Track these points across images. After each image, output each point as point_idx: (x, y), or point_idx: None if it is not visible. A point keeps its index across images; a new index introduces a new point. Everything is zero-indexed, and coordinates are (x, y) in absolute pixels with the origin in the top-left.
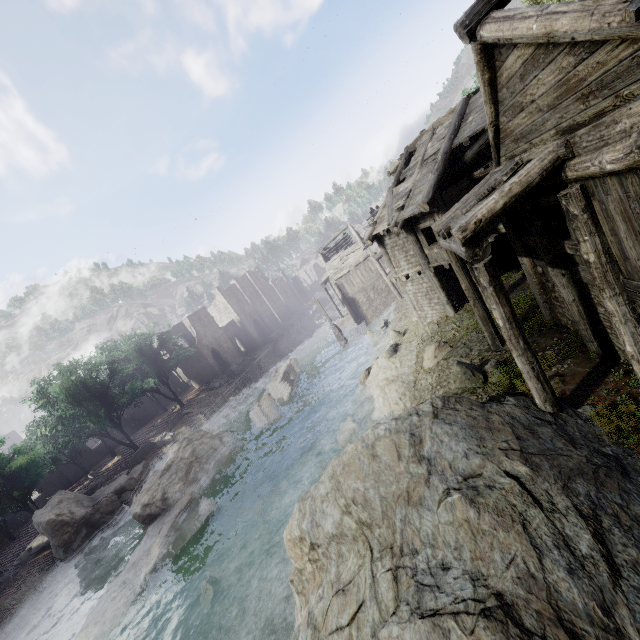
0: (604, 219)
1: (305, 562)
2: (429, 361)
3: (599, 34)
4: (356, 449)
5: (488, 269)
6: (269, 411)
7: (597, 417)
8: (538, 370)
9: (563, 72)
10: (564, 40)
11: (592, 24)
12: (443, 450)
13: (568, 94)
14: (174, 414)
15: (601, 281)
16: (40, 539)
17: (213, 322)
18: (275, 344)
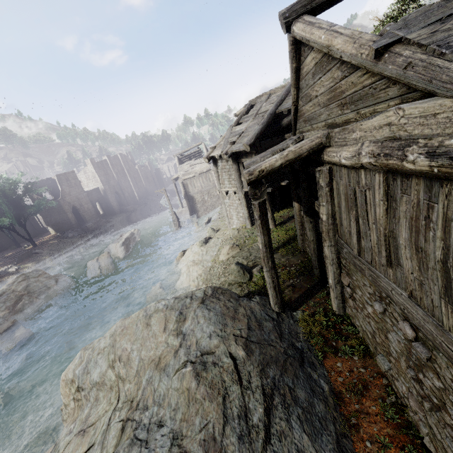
0: (336, 195)
1: (70, 400)
2: (223, 256)
3: (355, 60)
4: (138, 316)
5: (260, 207)
6: (105, 265)
7: (302, 320)
8: (276, 283)
9: (334, 81)
10: (337, 55)
11: (353, 50)
12: (197, 329)
13: (334, 99)
14: (24, 251)
15: (326, 234)
16: None
17: (79, 185)
18: (129, 214)
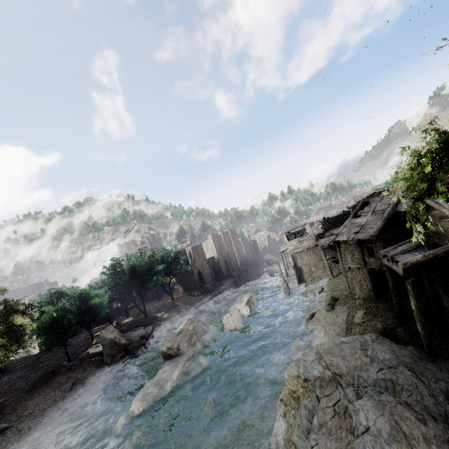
0: None
1: (299, 387)
2: (358, 319)
3: None
4: (330, 344)
5: (412, 283)
6: (237, 320)
7: None
8: (428, 335)
9: None
10: None
11: None
12: (378, 355)
13: None
14: (168, 303)
15: None
16: (94, 349)
17: (203, 254)
18: (235, 279)
